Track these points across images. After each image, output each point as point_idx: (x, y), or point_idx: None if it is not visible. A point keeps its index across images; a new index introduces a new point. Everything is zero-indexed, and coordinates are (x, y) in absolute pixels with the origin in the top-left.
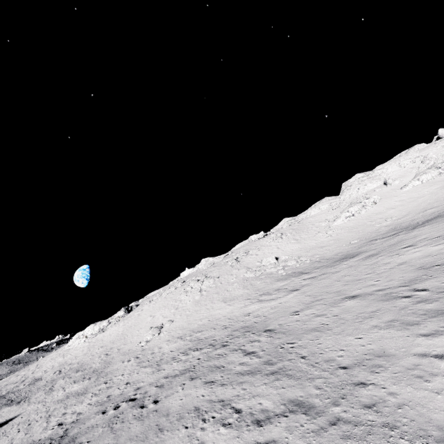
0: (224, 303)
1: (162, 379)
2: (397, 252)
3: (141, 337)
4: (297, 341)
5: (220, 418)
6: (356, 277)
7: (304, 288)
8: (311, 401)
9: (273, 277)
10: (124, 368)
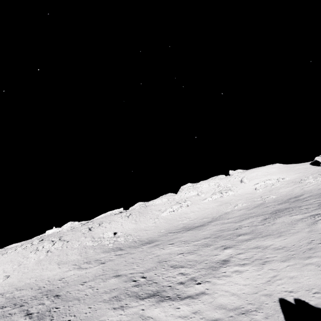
0: (57, 265)
1: None
2: (165, 246)
3: None
4: (61, 307)
5: None
6: (134, 260)
7: (108, 262)
8: None
9: (103, 248)
10: None
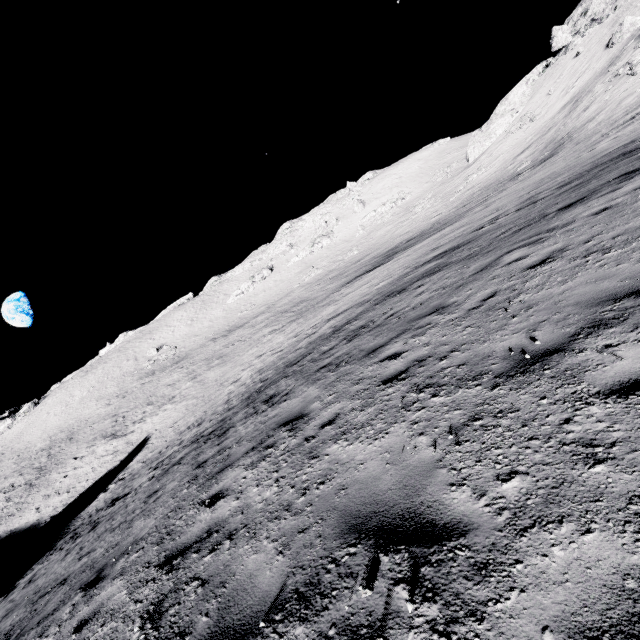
0: (96, 402)
1: (11, 473)
2: (175, 371)
3: (32, 436)
4: (66, 448)
5: (6, 490)
6: (140, 394)
7: (127, 396)
8: (33, 479)
9: (141, 373)
10: (7, 465)
